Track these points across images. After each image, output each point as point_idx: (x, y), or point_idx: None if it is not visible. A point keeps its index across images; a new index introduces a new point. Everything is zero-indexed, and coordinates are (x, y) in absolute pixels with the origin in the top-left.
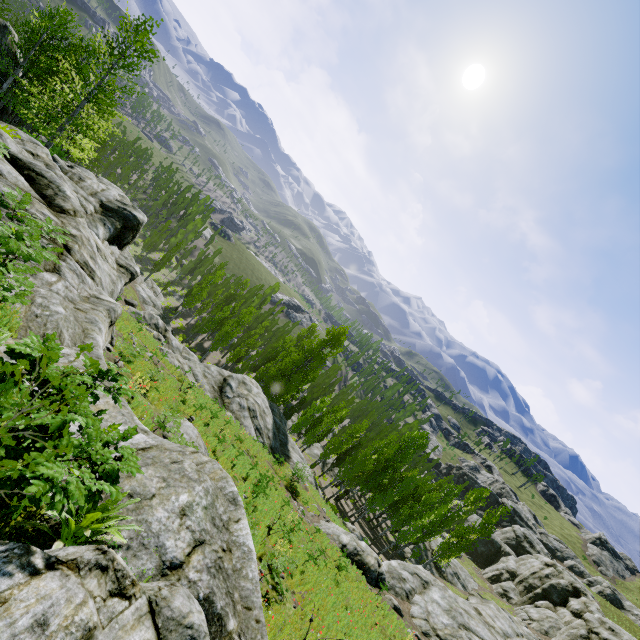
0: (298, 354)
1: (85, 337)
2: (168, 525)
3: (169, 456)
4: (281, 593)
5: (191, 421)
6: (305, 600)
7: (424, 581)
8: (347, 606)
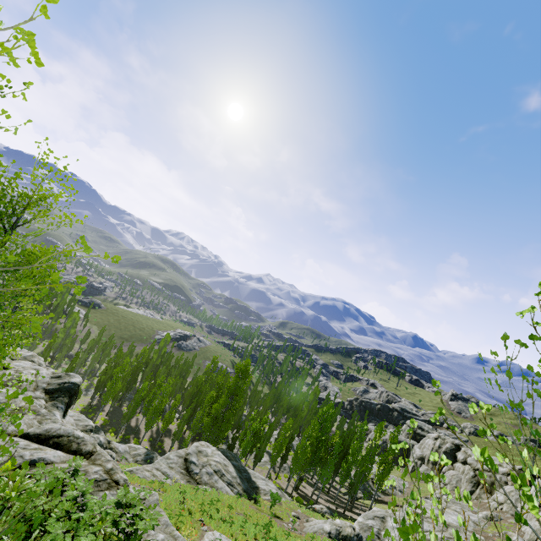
0: (216, 391)
1: (176, 540)
2: None
3: None
4: None
5: (204, 524)
6: None
7: (381, 518)
8: None
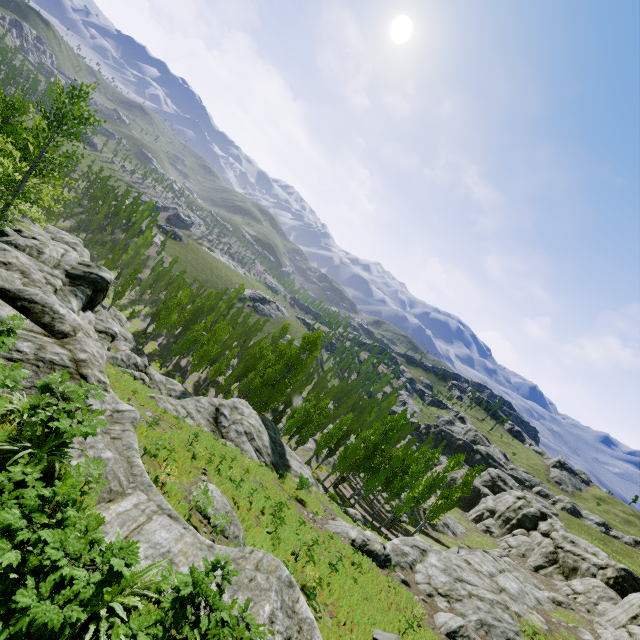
0: (277, 358)
1: (131, 467)
2: (266, 636)
3: (245, 576)
4: (318, 610)
5: (206, 474)
6: (337, 609)
7: (422, 550)
8: (367, 598)
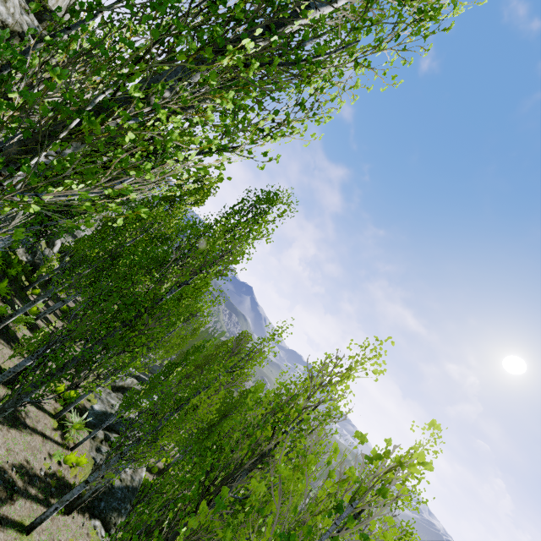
0: None
1: None
2: None
3: None
4: None
5: None
6: None
7: None
8: None
